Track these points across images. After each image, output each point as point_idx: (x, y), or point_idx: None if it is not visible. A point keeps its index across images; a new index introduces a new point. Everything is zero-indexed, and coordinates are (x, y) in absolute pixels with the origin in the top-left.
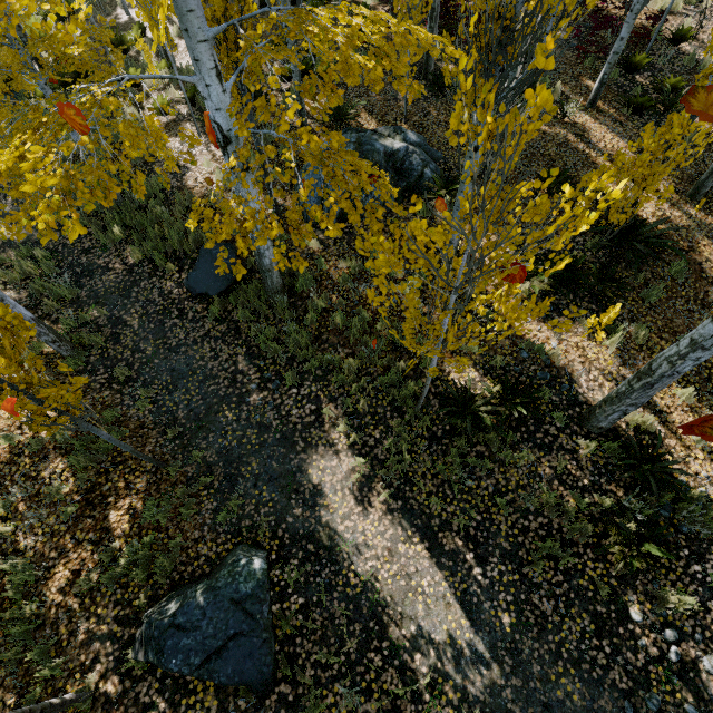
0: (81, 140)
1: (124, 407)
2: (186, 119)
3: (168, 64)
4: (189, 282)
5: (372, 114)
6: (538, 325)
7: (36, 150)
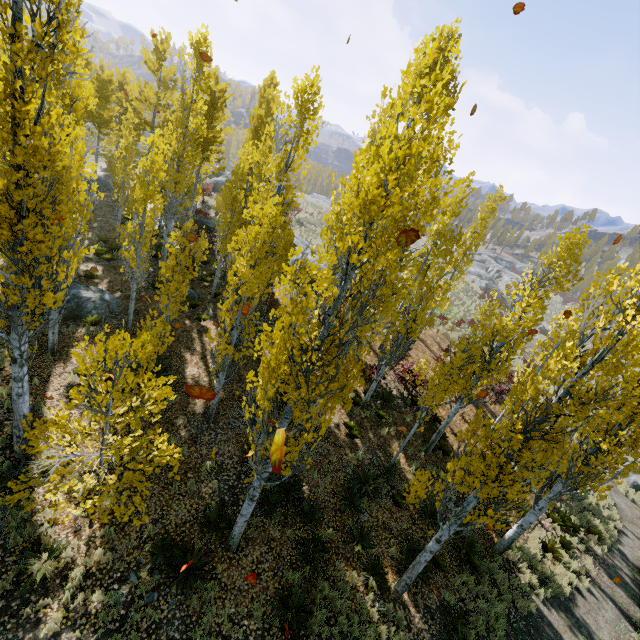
0: None
1: None
2: None
3: None
4: None
5: (111, 282)
6: (62, 398)
7: None
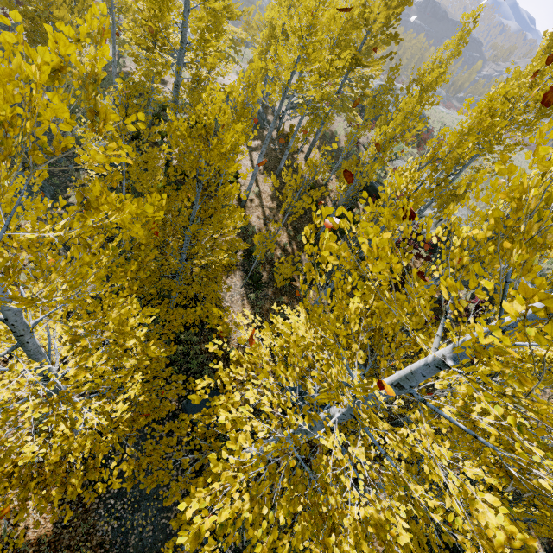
0: (235, 536)
1: (97, 516)
2: (238, 267)
3: (252, 261)
4: (187, 406)
5: None
6: None
7: (211, 544)
